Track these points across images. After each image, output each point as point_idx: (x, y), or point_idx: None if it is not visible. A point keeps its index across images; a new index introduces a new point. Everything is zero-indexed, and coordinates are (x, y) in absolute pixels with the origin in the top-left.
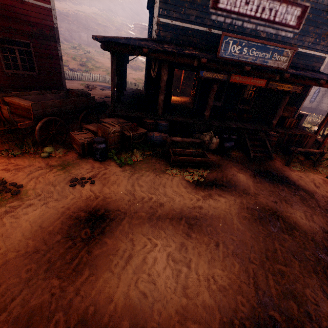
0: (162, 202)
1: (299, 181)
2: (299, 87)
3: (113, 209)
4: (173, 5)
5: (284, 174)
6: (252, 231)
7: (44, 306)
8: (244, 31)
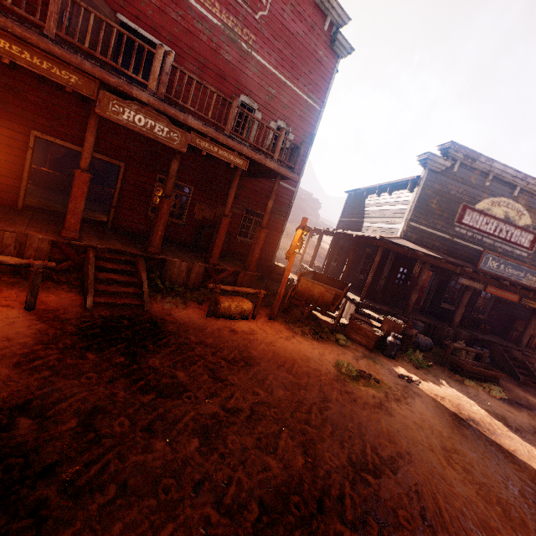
0: (500, 414)
1: None
2: None
3: (472, 414)
4: (423, 214)
5: None
6: None
7: (532, 483)
8: (483, 244)
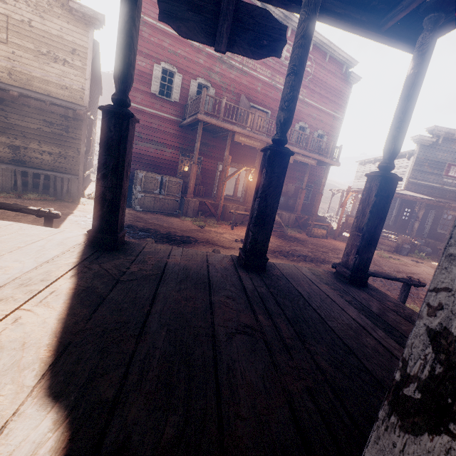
0: None
1: None
2: None
3: None
4: (419, 173)
5: None
6: None
7: None
8: None
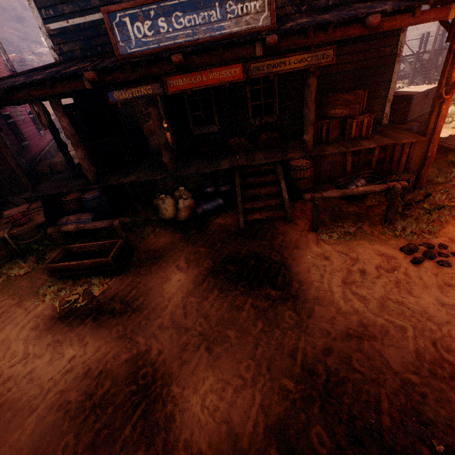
0: None
1: (310, 272)
2: (327, 52)
3: None
4: None
5: (287, 257)
6: (35, 452)
7: None
8: None
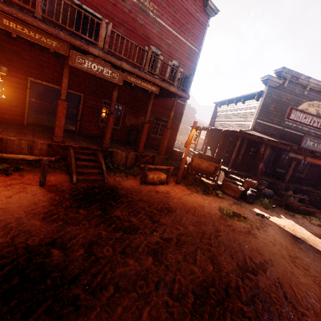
0: (319, 234)
1: None
2: None
3: (302, 235)
4: (265, 115)
5: None
6: None
7: None
8: (302, 131)
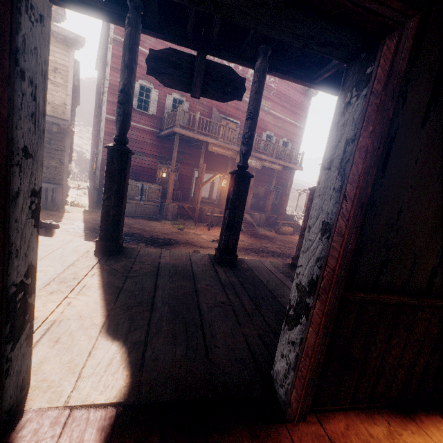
0: None
1: None
2: None
3: None
4: None
5: None
6: None
7: None
8: None
